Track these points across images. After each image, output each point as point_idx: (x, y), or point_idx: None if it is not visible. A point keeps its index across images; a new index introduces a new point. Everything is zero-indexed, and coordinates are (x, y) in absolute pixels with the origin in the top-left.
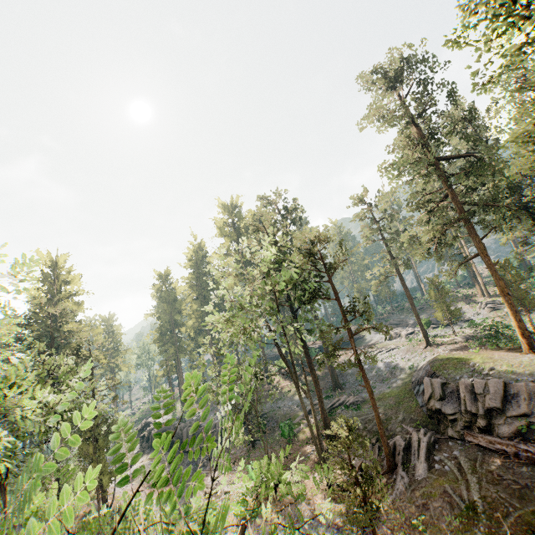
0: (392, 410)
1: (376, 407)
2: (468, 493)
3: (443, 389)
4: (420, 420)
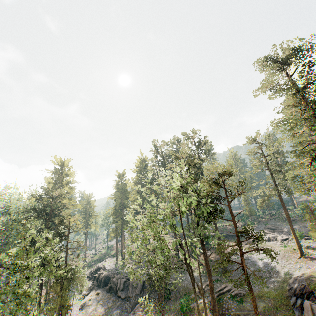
0: (270, 313)
1: None
2: None
3: None
4: None
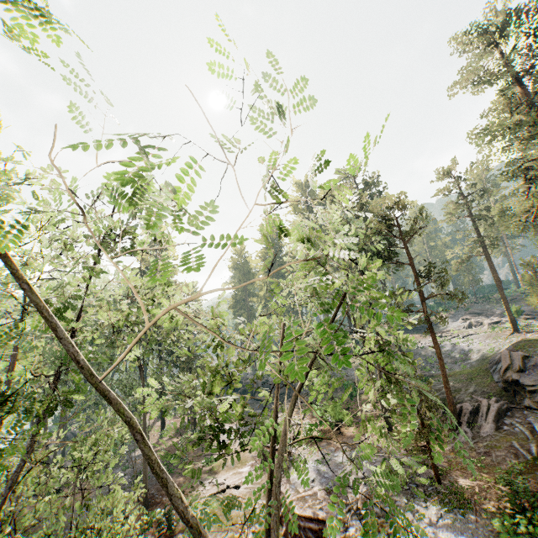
0: (462, 384)
1: (444, 368)
2: (537, 449)
3: (523, 361)
4: (493, 392)
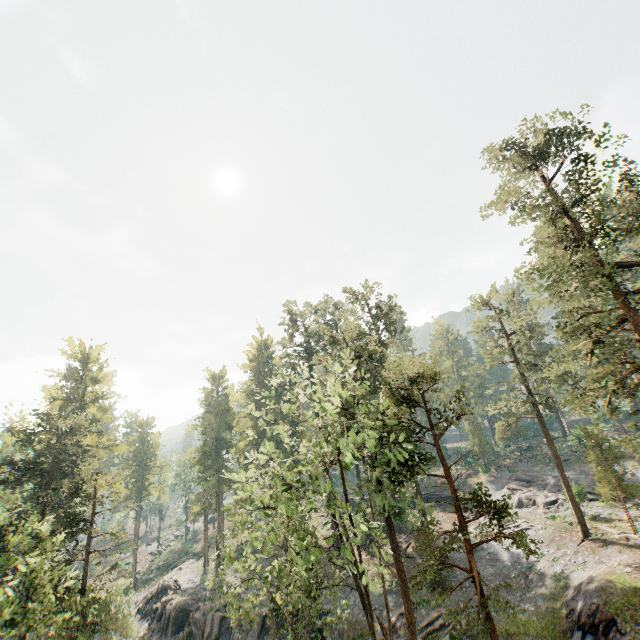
0: None
1: None
2: None
3: None
4: None
